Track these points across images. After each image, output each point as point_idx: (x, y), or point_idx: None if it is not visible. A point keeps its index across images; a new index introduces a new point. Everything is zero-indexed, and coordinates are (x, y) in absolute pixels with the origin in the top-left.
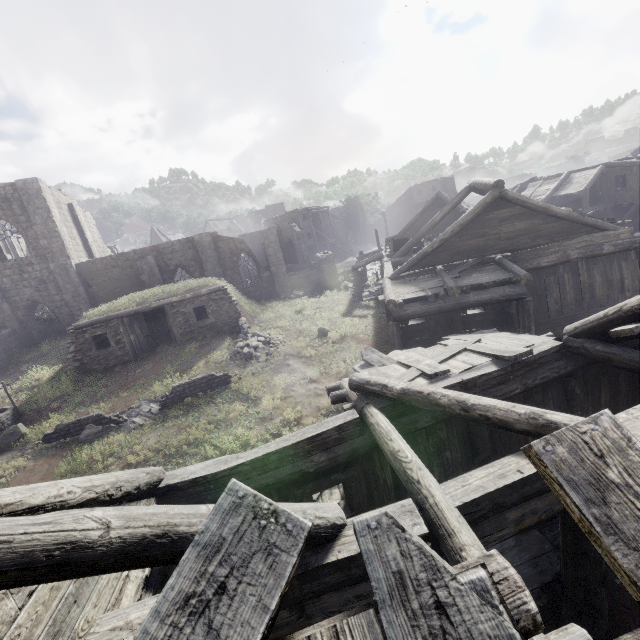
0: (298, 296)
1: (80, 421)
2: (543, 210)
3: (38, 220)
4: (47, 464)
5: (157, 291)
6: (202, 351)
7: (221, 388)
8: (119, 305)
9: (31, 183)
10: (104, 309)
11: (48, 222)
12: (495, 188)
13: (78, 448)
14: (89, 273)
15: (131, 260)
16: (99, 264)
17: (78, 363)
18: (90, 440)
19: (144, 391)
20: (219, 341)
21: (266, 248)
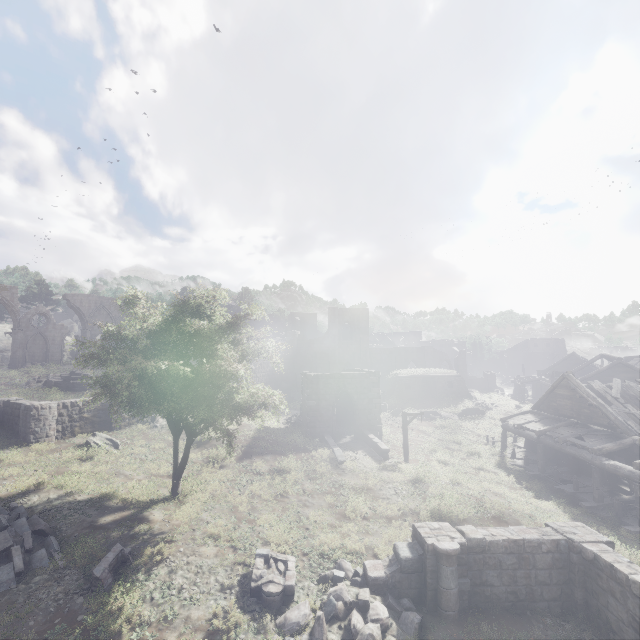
0: (476, 392)
1: (428, 412)
2: (639, 371)
3: (363, 326)
4: (425, 422)
5: (427, 370)
6: (456, 401)
7: (481, 415)
8: (413, 372)
9: (365, 310)
10: (407, 372)
11: (366, 327)
12: (618, 359)
13: (433, 420)
14: (373, 354)
15: (392, 352)
16: (378, 351)
17: (397, 393)
18: (434, 419)
19: (440, 410)
20: (462, 399)
21: (459, 361)
